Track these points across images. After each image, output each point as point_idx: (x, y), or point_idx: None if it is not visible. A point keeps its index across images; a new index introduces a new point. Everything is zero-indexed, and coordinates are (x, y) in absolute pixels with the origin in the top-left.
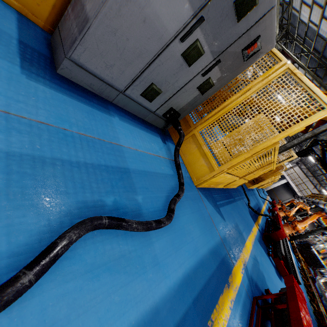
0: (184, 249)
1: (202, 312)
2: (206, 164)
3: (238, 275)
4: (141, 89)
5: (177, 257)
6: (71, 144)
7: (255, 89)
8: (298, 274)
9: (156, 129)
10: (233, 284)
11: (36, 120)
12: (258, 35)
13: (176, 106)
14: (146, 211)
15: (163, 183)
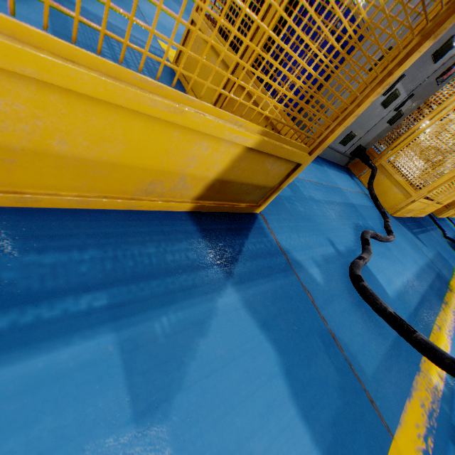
0: (408, 258)
1: (436, 295)
2: (400, 192)
3: (454, 288)
4: (341, 138)
5: (407, 261)
6: (330, 192)
7: (451, 107)
8: None
9: (341, 168)
10: (452, 291)
11: (315, 182)
12: (453, 62)
13: (363, 142)
14: (377, 231)
15: (372, 213)
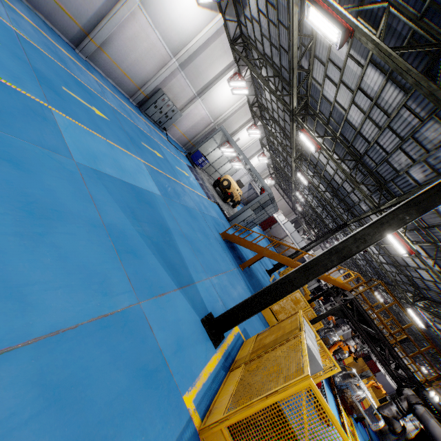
0: None
1: None
2: None
3: None
4: None
5: None
6: None
7: None
8: (330, 396)
9: None
10: None
11: None
12: None
13: None
14: None
15: None
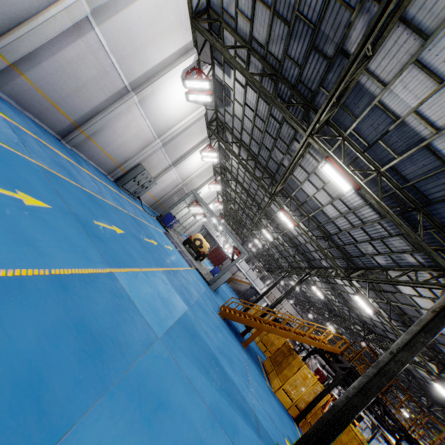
0: None
1: None
2: None
3: None
4: None
5: None
6: None
7: None
8: None
9: None
10: None
11: None
12: None
13: None
14: None
15: None
